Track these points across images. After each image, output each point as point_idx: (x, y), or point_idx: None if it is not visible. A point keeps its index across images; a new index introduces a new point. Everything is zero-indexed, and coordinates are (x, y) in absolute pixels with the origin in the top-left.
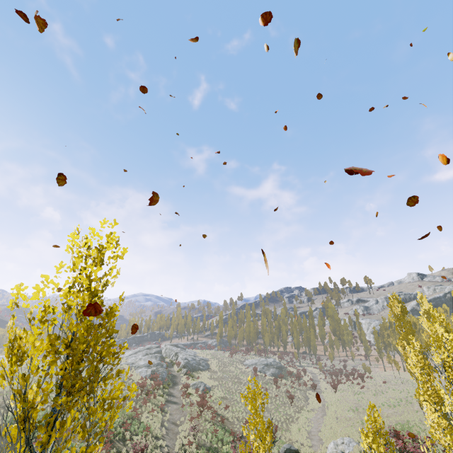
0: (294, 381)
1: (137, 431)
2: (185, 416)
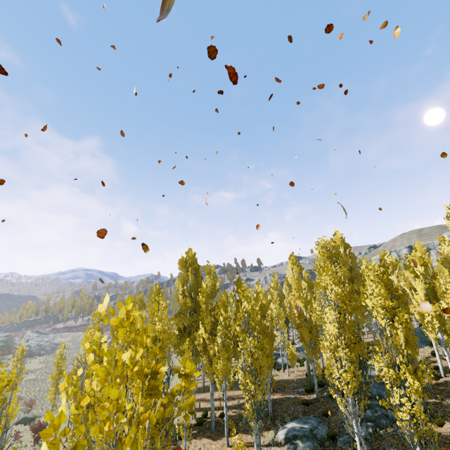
0: None
1: None
2: None
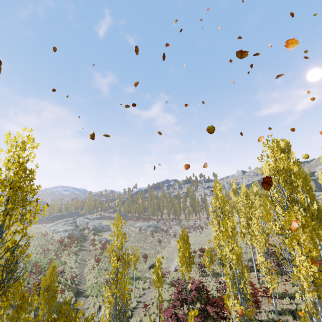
0: (164, 234)
1: (58, 265)
2: (92, 256)
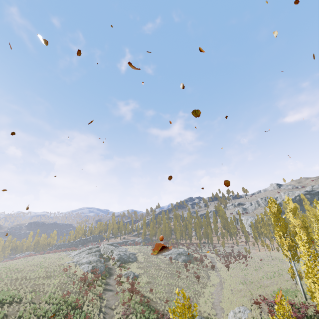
0: (198, 264)
1: None
2: (119, 301)
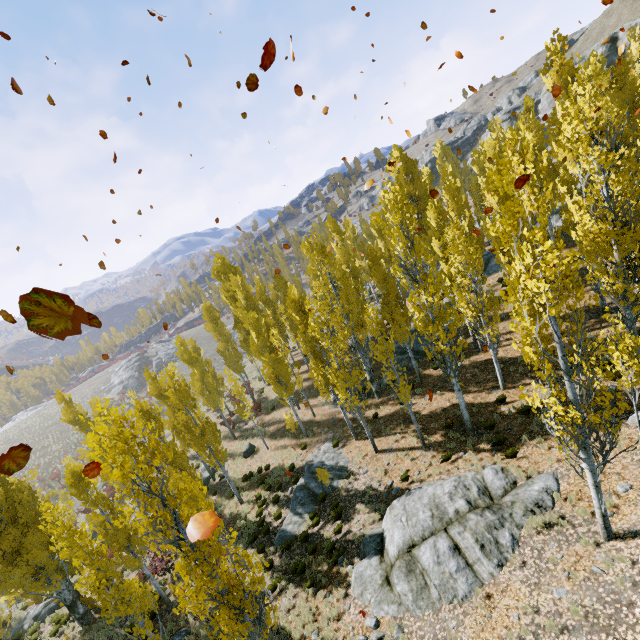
0: None
1: None
2: None
